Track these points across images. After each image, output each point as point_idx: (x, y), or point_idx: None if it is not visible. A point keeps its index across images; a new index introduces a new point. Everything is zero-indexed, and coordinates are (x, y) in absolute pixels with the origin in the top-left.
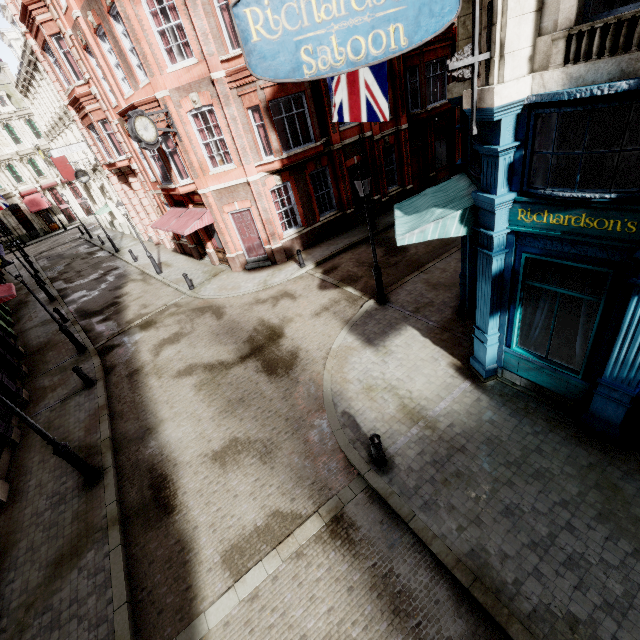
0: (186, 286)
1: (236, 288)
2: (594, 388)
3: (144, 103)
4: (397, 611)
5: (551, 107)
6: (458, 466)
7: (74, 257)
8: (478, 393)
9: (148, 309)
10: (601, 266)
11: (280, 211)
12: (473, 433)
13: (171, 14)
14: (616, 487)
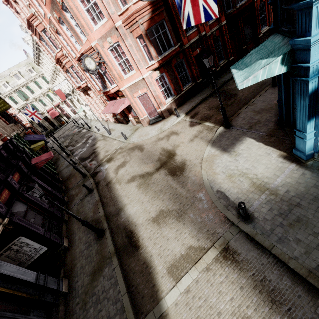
0: (123, 138)
1: (147, 134)
2: None
3: (87, 51)
4: (273, 301)
5: None
6: (297, 215)
7: (73, 134)
8: (302, 170)
9: (108, 152)
10: None
11: (162, 90)
12: (304, 194)
13: None
14: None
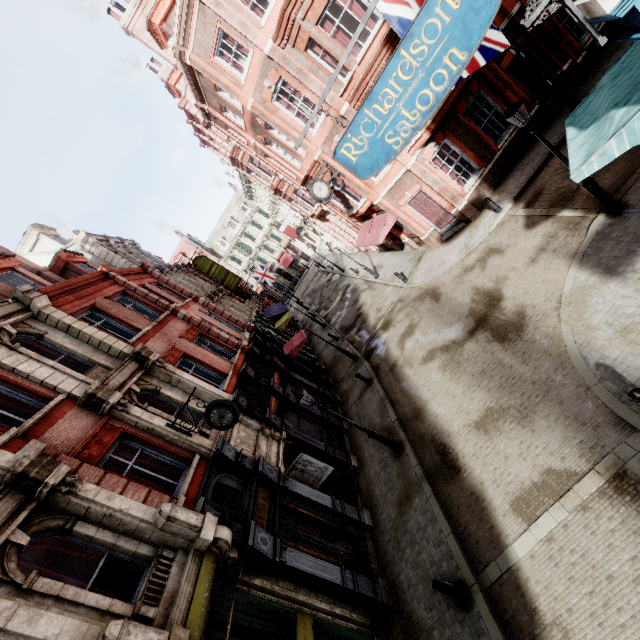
0: (400, 280)
1: (441, 265)
2: None
3: (311, 169)
4: None
5: None
6: None
7: (321, 288)
8: None
9: (382, 312)
10: None
11: (450, 171)
12: None
13: (296, 96)
14: None
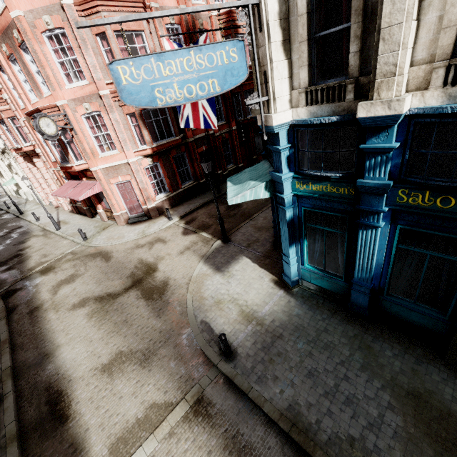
0: (80, 238)
1: (121, 237)
2: (351, 286)
3: (47, 108)
4: None
5: (303, 127)
6: (278, 348)
7: None
8: (289, 297)
9: (48, 258)
10: (342, 213)
11: (153, 182)
12: (287, 324)
13: (69, 52)
14: (369, 347)
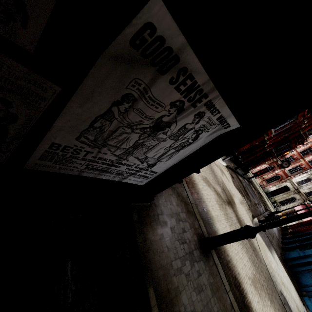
0: None
1: None
2: None
3: None
4: None
5: None
6: None
7: None
8: None
9: None
10: None
11: None
12: None
13: None
14: None
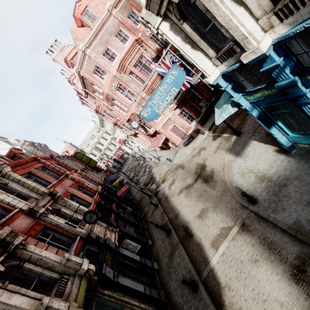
0: (169, 162)
1: (184, 155)
2: None
3: (130, 116)
4: (270, 248)
5: (228, 73)
6: (284, 192)
7: (135, 167)
8: (288, 158)
9: (161, 175)
10: (286, 100)
11: (185, 119)
12: (288, 177)
13: (125, 89)
14: None
